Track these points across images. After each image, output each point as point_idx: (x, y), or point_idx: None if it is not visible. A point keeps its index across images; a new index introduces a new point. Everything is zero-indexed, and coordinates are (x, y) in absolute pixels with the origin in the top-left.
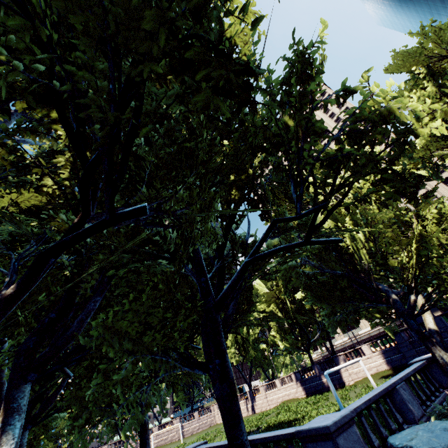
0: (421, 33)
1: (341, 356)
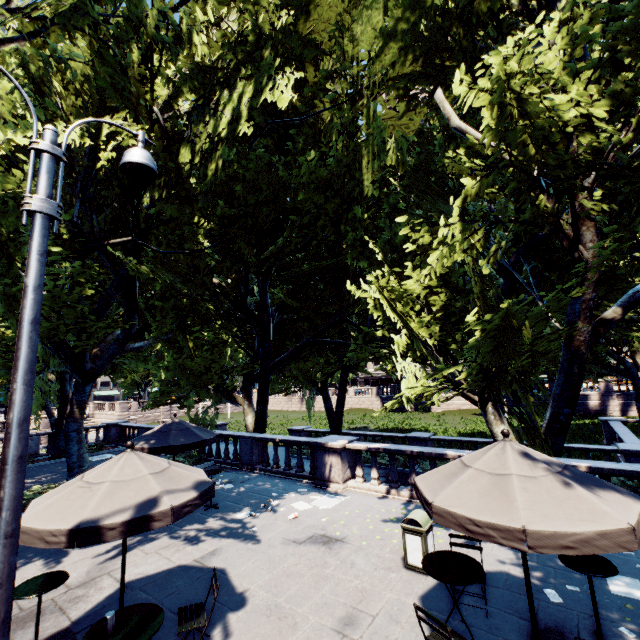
0: None
1: None
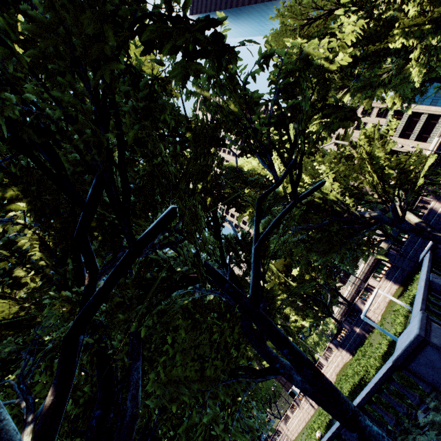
0: (279, 15)
1: (358, 301)
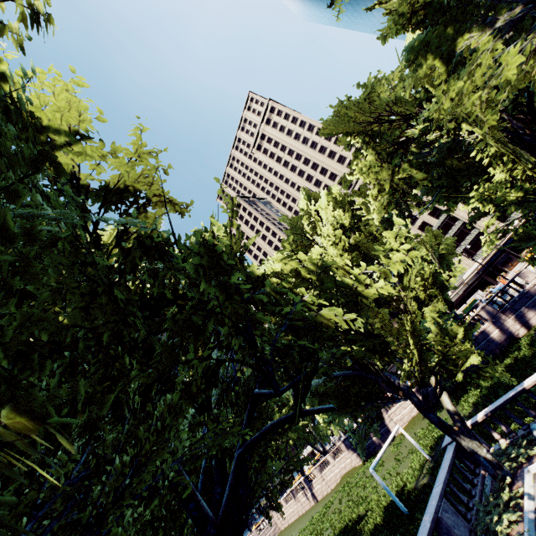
0: (342, 106)
1: None
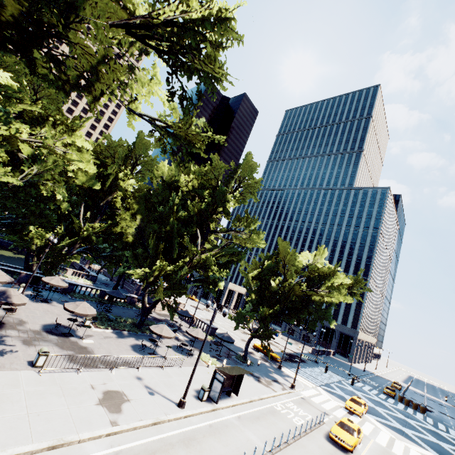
0: None
1: None
